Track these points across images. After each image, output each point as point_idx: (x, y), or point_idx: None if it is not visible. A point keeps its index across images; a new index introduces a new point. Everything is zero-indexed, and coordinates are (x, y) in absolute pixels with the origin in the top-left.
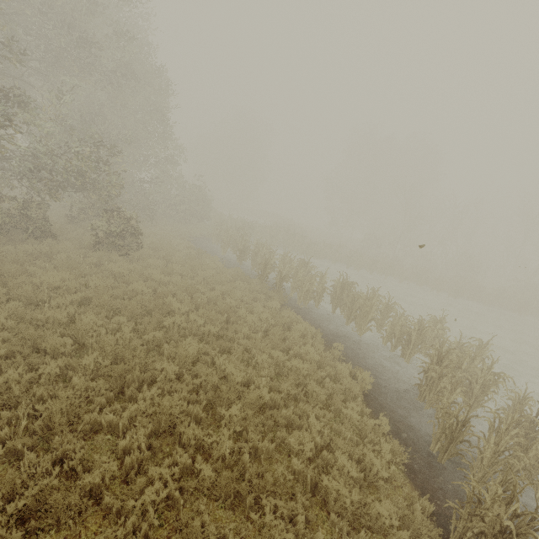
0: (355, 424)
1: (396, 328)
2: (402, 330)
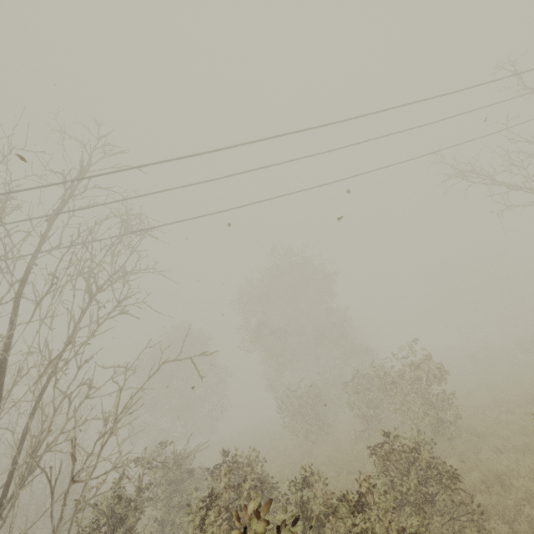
0: None
1: None
2: None
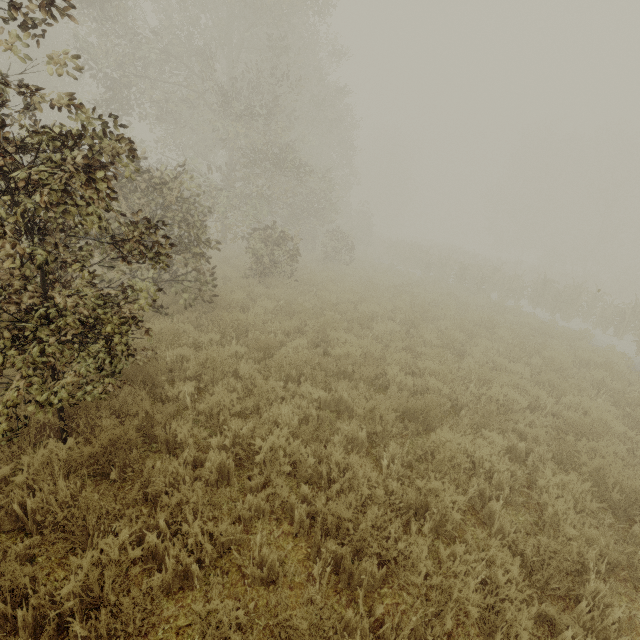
0: (587, 349)
1: (607, 312)
2: (615, 312)
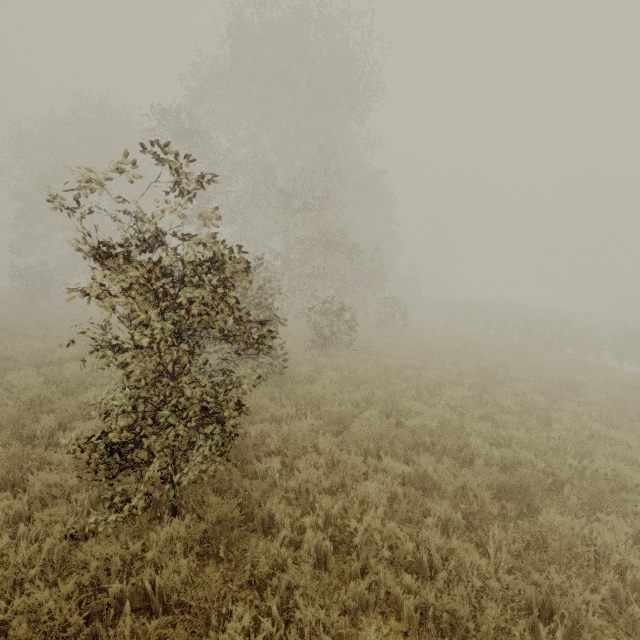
0: None
1: None
2: None
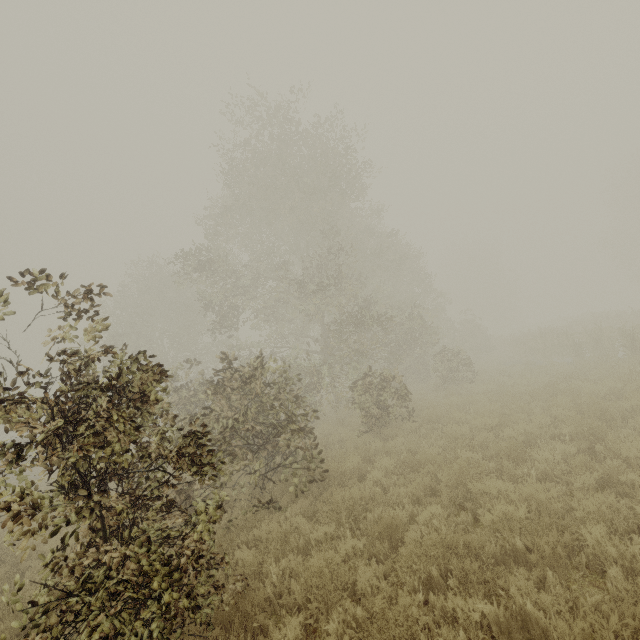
0: None
1: None
2: None
